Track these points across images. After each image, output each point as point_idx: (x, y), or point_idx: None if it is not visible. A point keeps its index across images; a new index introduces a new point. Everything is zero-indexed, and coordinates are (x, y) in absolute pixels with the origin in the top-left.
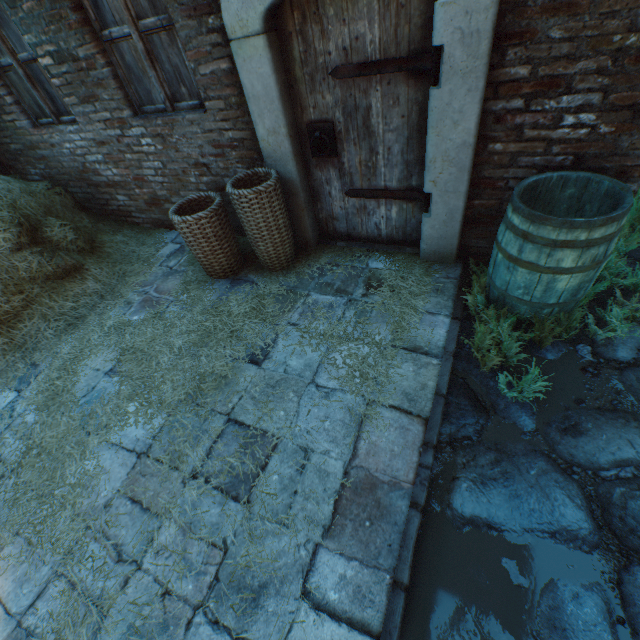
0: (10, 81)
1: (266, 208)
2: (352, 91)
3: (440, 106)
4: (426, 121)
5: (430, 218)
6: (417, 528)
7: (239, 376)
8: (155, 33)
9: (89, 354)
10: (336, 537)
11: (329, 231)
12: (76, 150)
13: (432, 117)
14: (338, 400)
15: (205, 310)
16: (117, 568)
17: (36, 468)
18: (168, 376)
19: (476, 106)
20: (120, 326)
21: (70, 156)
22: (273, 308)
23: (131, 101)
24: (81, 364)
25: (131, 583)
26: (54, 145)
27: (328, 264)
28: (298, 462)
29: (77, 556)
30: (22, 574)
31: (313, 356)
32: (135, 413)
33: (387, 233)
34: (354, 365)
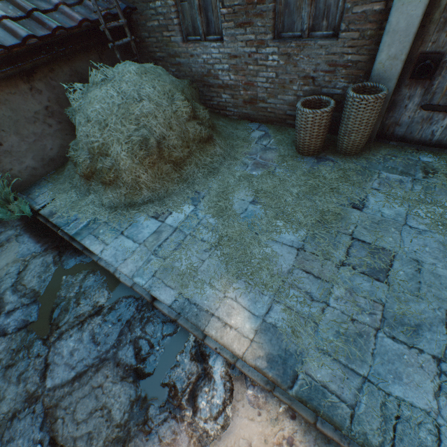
0: (181, 8)
1: (374, 110)
2: None
3: None
4: None
5: None
6: None
7: (348, 215)
8: None
9: (232, 190)
10: None
11: (387, 133)
12: (209, 60)
13: None
14: (430, 236)
15: (304, 174)
16: (313, 303)
17: (231, 247)
18: (296, 209)
19: None
20: (246, 177)
21: (201, 64)
22: (355, 178)
23: (274, 28)
24: (230, 195)
25: (326, 312)
26: (193, 55)
27: (387, 155)
28: (414, 267)
29: (283, 294)
30: (252, 298)
31: (399, 209)
32: (283, 226)
33: (438, 139)
34: (434, 218)
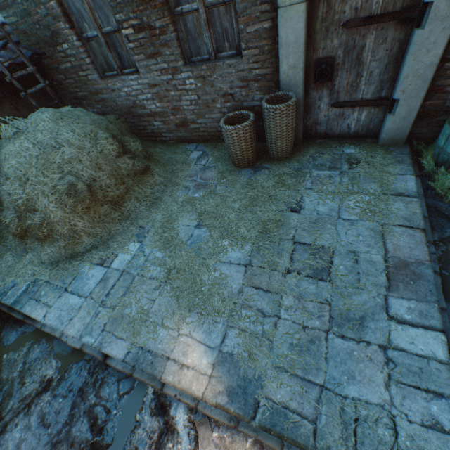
0: (90, 48)
1: (289, 116)
2: (354, 36)
3: (420, 41)
4: (402, 52)
5: (393, 116)
6: (440, 283)
7: (288, 219)
8: (216, 7)
9: (177, 218)
10: (395, 291)
11: (311, 133)
12: (131, 92)
13: (413, 48)
14: (362, 225)
15: (243, 186)
16: (265, 320)
17: (180, 279)
18: (240, 224)
19: (446, 39)
20: (189, 201)
21: (125, 97)
22: (290, 181)
23: (183, 55)
24: (175, 223)
25: (279, 325)
26: (114, 90)
27: (315, 153)
28: (352, 258)
29: (236, 317)
30: (206, 329)
31: (332, 204)
32: (229, 245)
33: (354, 130)
34: (363, 206)
